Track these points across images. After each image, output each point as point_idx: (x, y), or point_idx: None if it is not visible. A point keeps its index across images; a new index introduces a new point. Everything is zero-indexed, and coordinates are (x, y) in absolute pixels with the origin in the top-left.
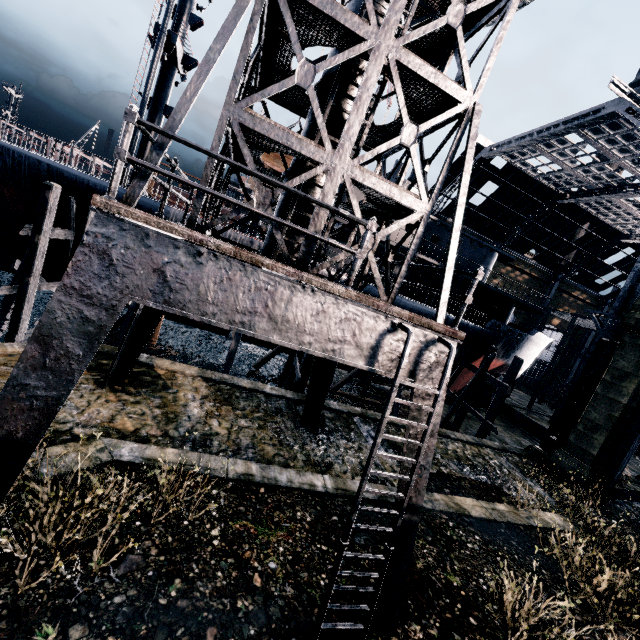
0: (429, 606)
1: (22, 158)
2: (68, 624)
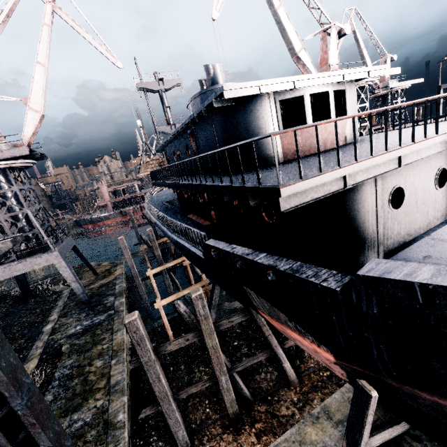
0: None
1: None
2: (22, 307)
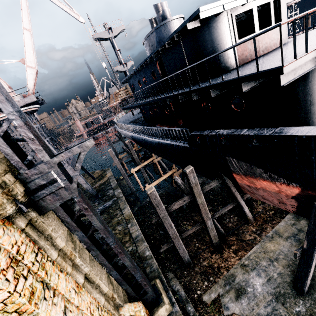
0: None
1: None
2: None
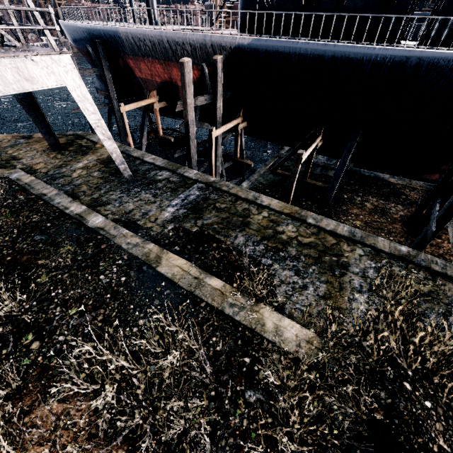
0: (3, 275)
1: (77, 30)
2: None
